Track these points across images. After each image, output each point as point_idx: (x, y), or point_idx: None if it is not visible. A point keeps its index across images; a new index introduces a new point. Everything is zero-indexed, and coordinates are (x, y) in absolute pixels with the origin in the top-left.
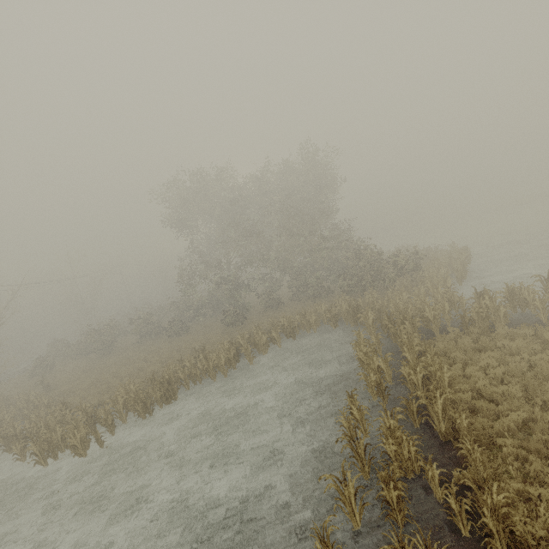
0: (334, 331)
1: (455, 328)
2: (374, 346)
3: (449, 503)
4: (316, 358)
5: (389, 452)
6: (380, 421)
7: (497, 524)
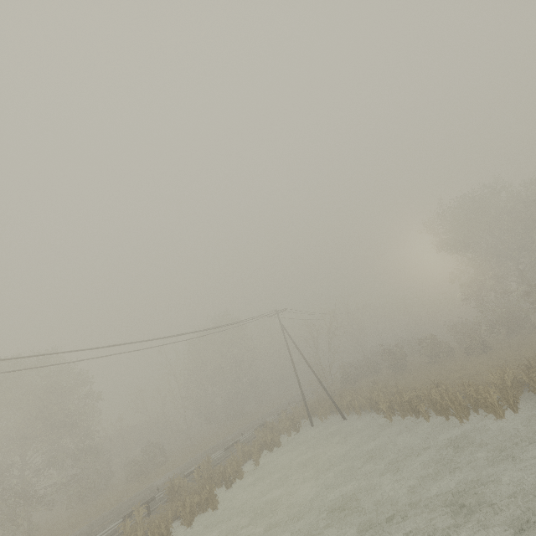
0: None
1: None
2: None
3: None
4: None
5: None
6: None
7: None
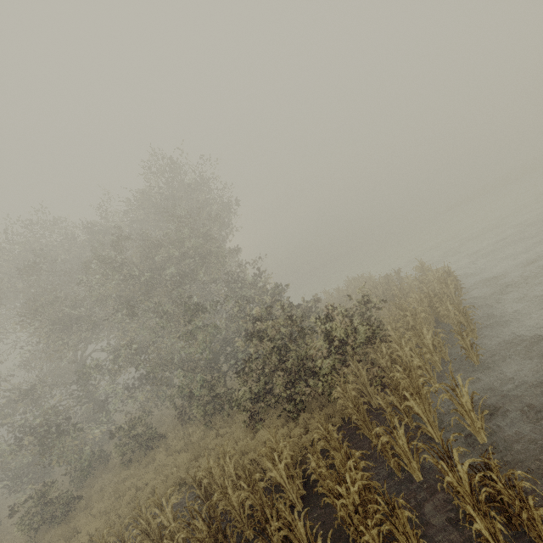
0: None
1: None
2: None
3: None
4: None
5: None
6: None
7: None
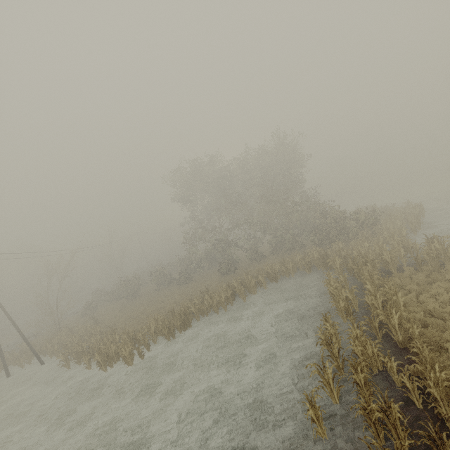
0: (309, 275)
1: (410, 267)
2: (342, 283)
3: (406, 388)
4: (295, 295)
5: (357, 353)
6: (349, 331)
7: (440, 394)
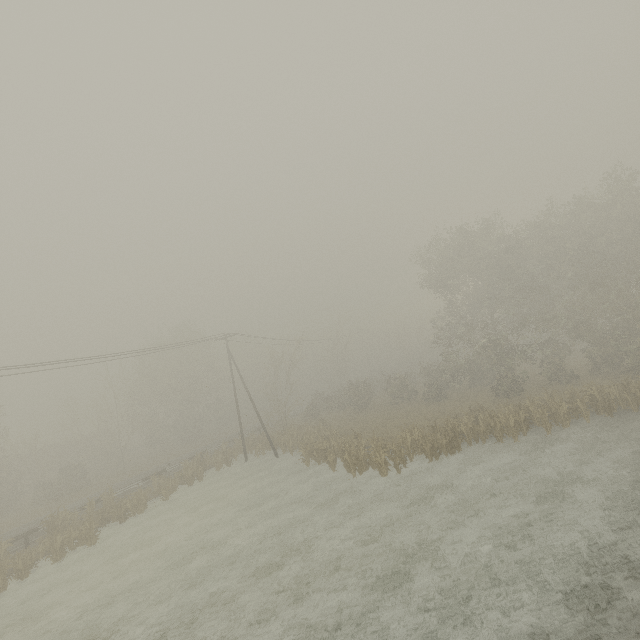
0: None
1: None
2: None
3: None
4: None
5: None
6: None
7: None
